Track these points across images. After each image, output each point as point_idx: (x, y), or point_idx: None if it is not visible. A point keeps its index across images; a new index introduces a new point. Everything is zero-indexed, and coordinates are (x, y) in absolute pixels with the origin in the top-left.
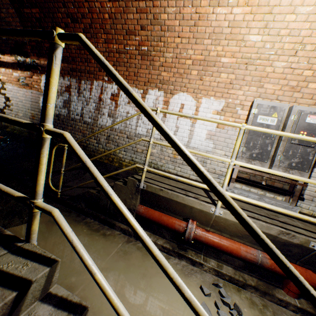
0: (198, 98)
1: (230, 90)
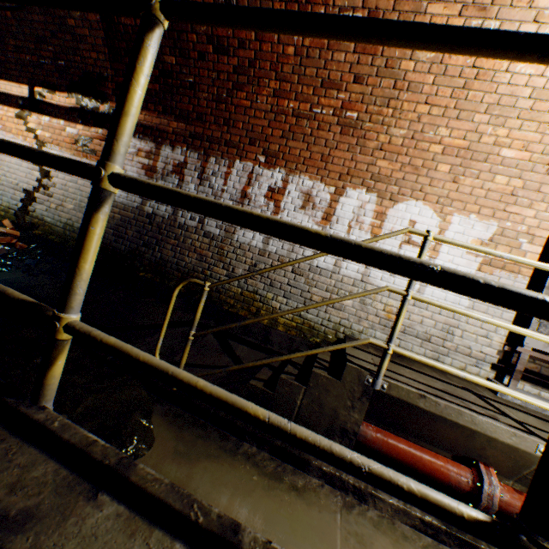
0: (446, 213)
1: (510, 206)
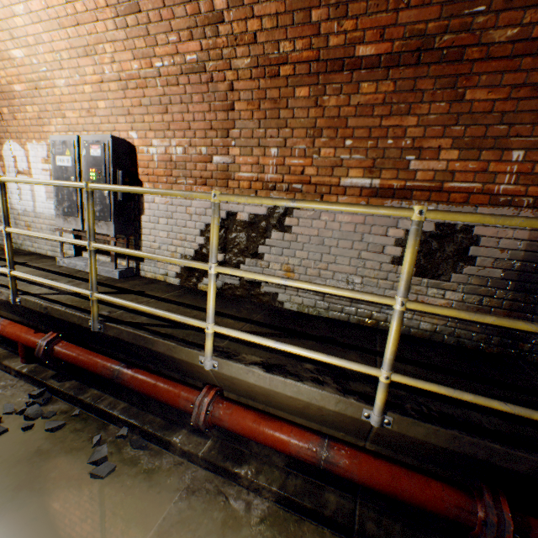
0: (24, 144)
1: (44, 128)
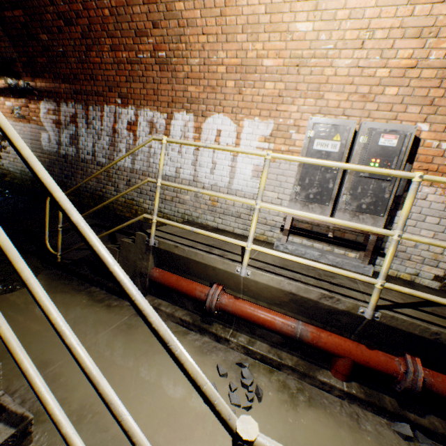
0: (239, 119)
1: (280, 106)
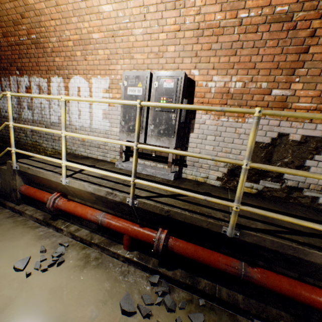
0: (89, 78)
1: (110, 66)
